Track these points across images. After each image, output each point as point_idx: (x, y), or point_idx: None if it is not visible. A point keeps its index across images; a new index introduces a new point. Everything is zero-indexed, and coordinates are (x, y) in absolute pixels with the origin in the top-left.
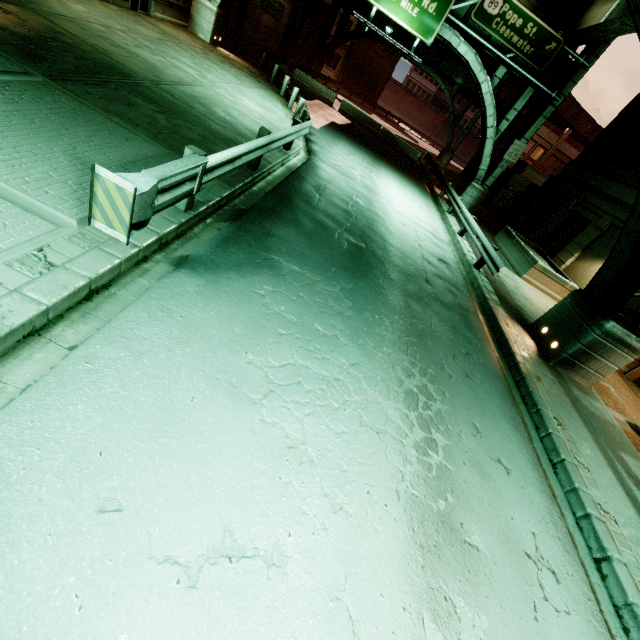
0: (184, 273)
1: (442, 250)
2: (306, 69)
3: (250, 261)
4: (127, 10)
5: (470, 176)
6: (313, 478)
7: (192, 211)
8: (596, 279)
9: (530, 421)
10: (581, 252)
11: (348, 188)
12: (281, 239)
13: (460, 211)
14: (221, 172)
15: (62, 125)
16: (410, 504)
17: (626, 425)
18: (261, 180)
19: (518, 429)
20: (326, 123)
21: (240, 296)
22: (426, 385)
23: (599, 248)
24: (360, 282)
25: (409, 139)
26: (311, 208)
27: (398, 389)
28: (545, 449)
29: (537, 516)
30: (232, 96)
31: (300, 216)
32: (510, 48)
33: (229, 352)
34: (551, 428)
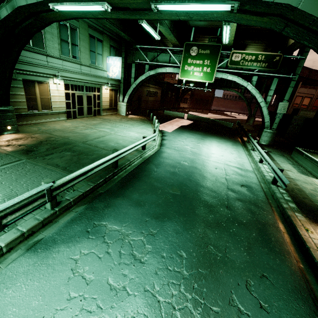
0: (25, 256)
1: (245, 177)
2: (171, 108)
3: (82, 231)
4: (91, 117)
5: (262, 126)
6: None
7: (57, 207)
8: None
9: None
10: None
11: (179, 157)
12: (115, 207)
13: (256, 148)
14: (73, 183)
15: (16, 180)
16: None
17: None
18: (122, 171)
19: None
20: (177, 127)
21: (57, 266)
22: None
23: None
24: (166, 224)
25: (230, 117)
26: (147, 178)
27: None
28: None
29: None
30: (124, 134)
31: (137, 186)
32: (254, 68)
33: None
34: None
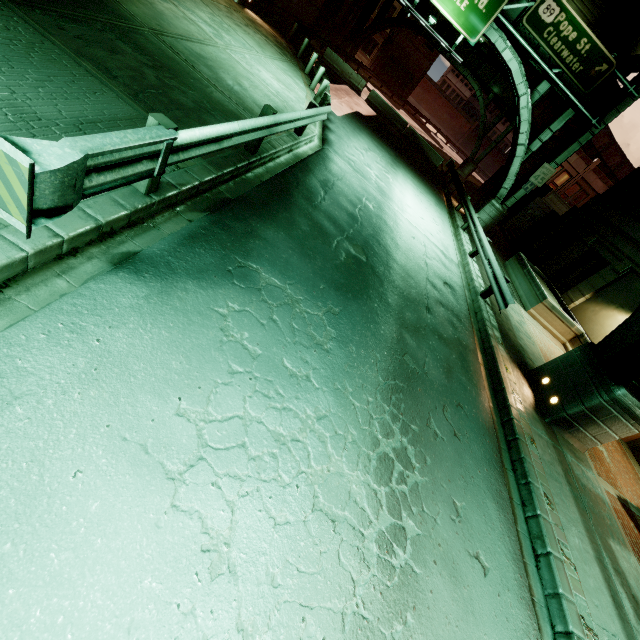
0: (122, 277)
1: (449, 272)
2: (339, 50)
3: (219, 267)
4: None
5: (491, 193)
6: (229, 602)
7: (156, 195)
8: (613, 336)
9: (517, 494)
10: (593, 294)
11: (359, 188)
12: (266, 242)
13: (475, 230)
14: (200, 152)
15: (6, 60)
16: (357, 635)
17: (616, 501)
18: (260, 166)
19: (503, 508)
20: (350, 111)
21: (192, 315)
22: (406, 448)
23: (613, 293)
24: (351, 305)
25: (434, 142)
26: (312, 207)
27: (371, 454)
28: (529, 533)
29: (512, 638)
30: (248, 64)
31: (296, 215)
32: (558, 62)
33: (154, 397)
34: (540, 509)
